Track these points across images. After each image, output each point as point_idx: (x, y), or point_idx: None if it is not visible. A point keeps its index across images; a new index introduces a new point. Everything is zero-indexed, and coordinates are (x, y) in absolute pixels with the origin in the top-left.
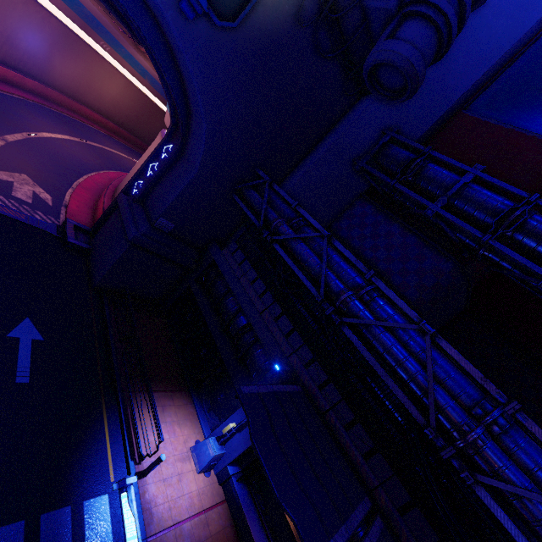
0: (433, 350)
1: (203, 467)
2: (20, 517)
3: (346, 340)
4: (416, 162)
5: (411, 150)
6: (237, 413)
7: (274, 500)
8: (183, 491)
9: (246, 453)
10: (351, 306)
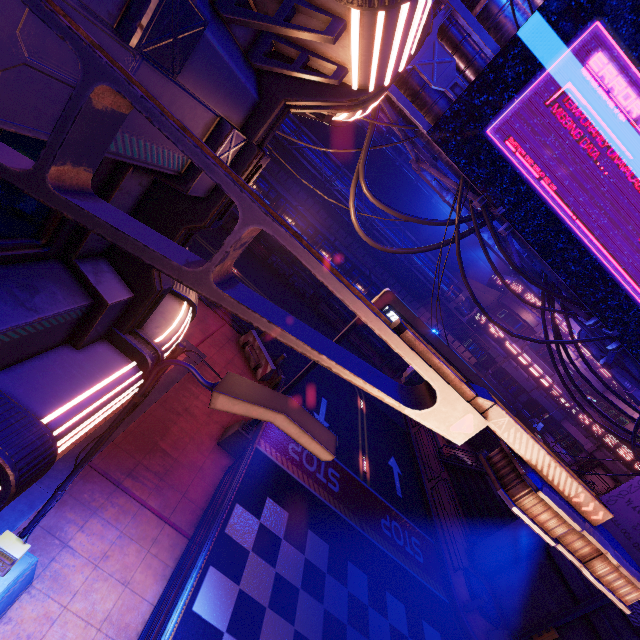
0: None
1: None
2: None
3: None
4: None
5: None
6: None
7: None
8: None
9: None
10: None
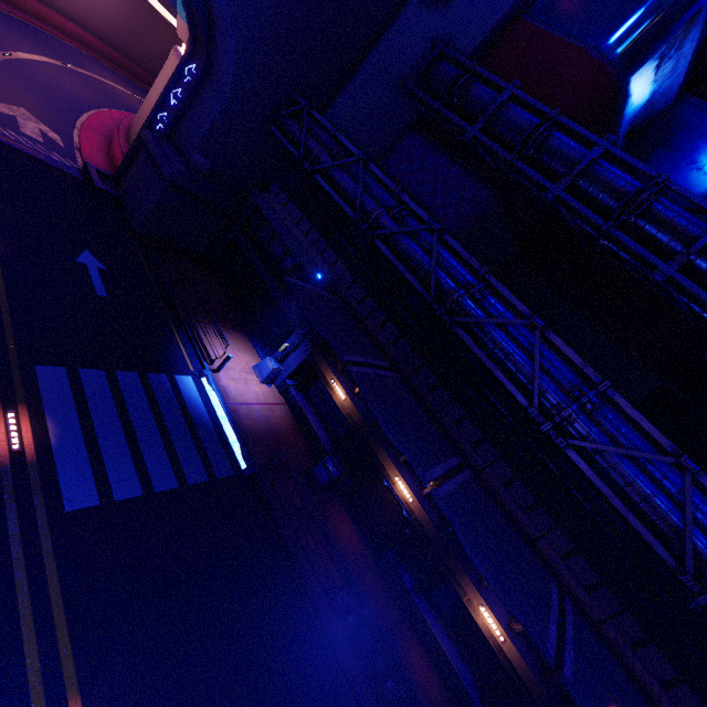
0: (446, 252)
1: (265, 377)
2: (134, 371)
3: (383, 260)
4: (461, 80)
5: (462, 67)
6: (291, 338)
7: (326, 399)
8: (250, 389)
9: (302, 370)
10: (381, 222)
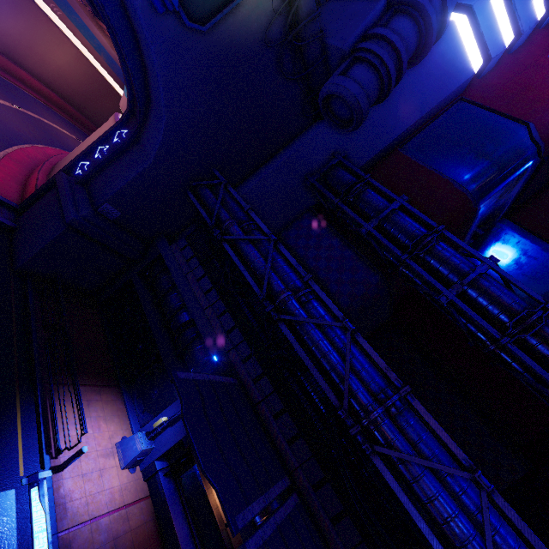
0: (353, 346)
1: (129, 462)
2: None
3: (283, 337)
4: (357, 186)
5: (354, 175)
6: (171, 408)
7: (201, 492)
8: (103, 487)
9: (177, 448)
10: (288, 305)
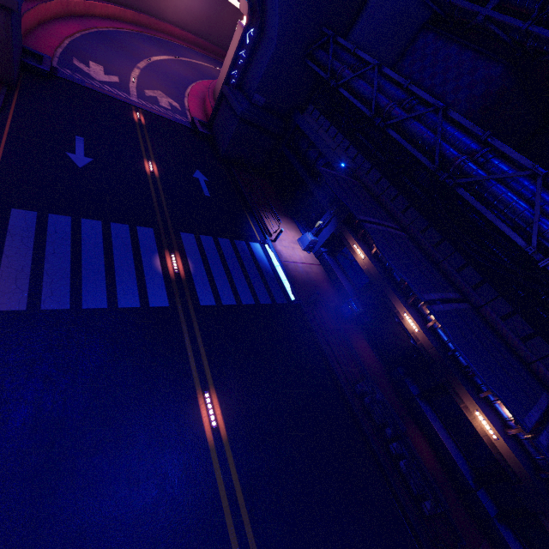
0: (452, 128)
1: (305, 246)
2: (227, 238)
3: (395, 146)
4: None
5: None
6: (323, 218)
7: (350, 261)
8: (296, 254)
9: (331, 241)
10: (392, 113)
